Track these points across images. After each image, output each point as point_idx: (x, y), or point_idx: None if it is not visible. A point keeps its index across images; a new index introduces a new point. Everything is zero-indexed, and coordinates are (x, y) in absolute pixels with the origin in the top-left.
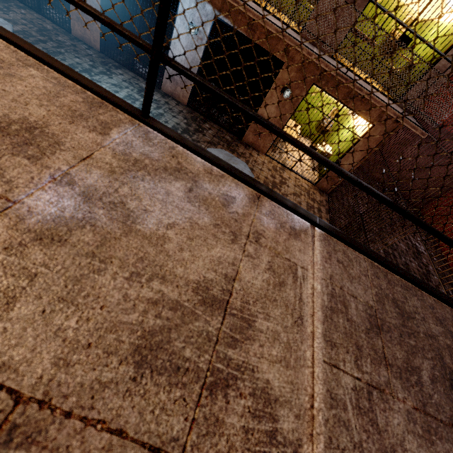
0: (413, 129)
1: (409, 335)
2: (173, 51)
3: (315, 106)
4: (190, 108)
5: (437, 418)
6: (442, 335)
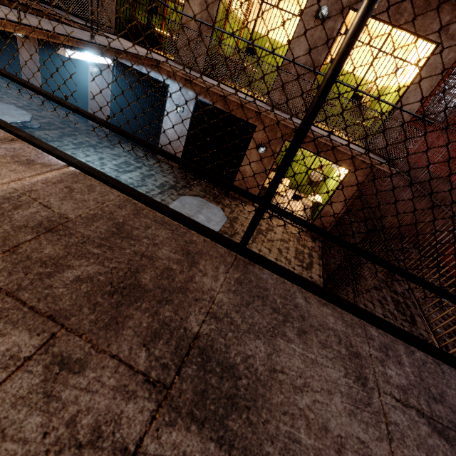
0: (380, 167)
1: (101, 246)
2: (165, 126)
3: (302, 163)
4: (181, 170)
5: (27, 303)
6: (171, 260)
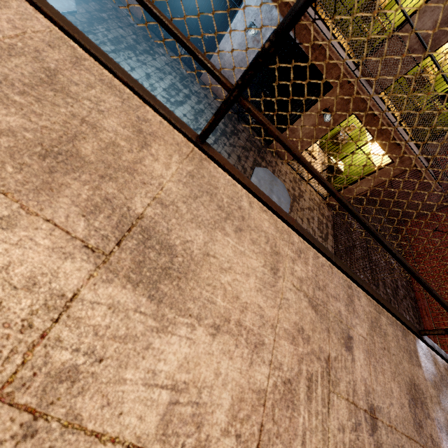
0: (431, 182)
1: None
2: (224, 44)
3: None
4: None
5: None
6: None
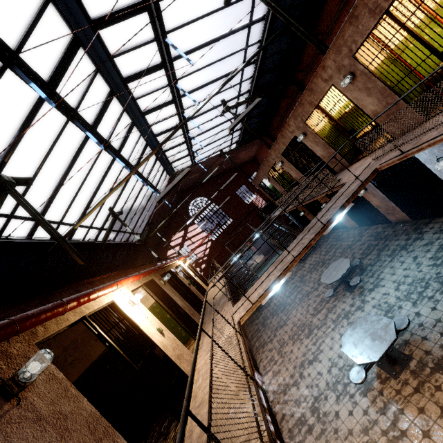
0: None
1: None
2: None
3: None
4: None
5: None
6: None
